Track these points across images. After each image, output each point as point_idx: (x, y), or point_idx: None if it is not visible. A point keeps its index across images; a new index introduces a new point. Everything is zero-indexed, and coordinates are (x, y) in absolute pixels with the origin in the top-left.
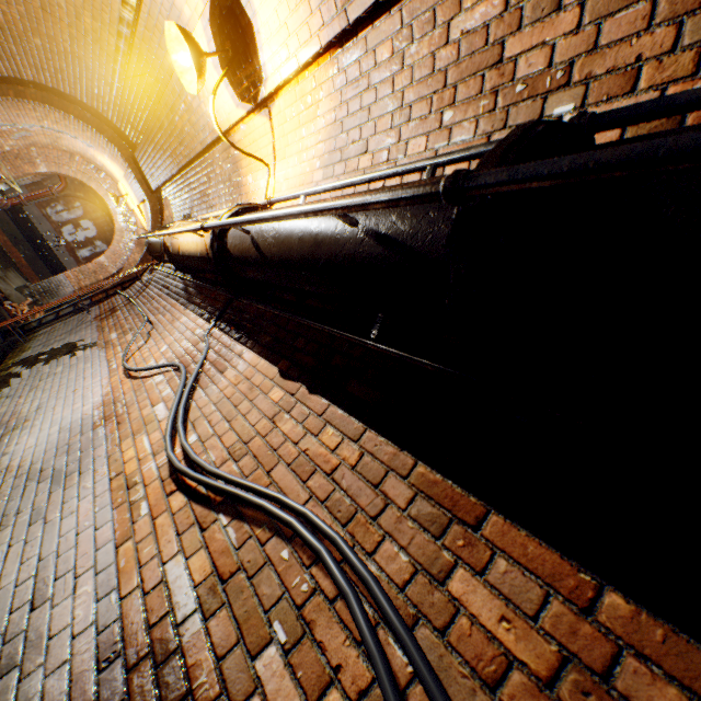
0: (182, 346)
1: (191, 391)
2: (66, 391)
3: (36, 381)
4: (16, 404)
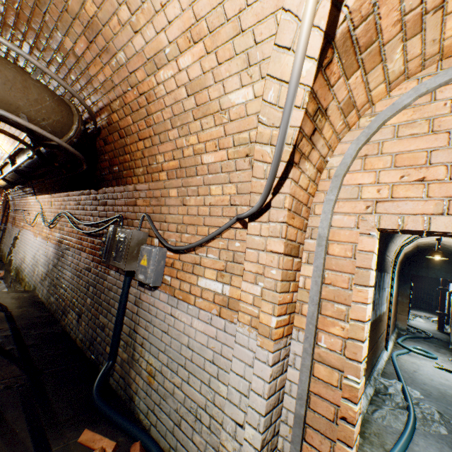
0: (37, 208)
1: (44, 215)
2: (26, 244)
3: (18, 252)
4: (20, 258)
